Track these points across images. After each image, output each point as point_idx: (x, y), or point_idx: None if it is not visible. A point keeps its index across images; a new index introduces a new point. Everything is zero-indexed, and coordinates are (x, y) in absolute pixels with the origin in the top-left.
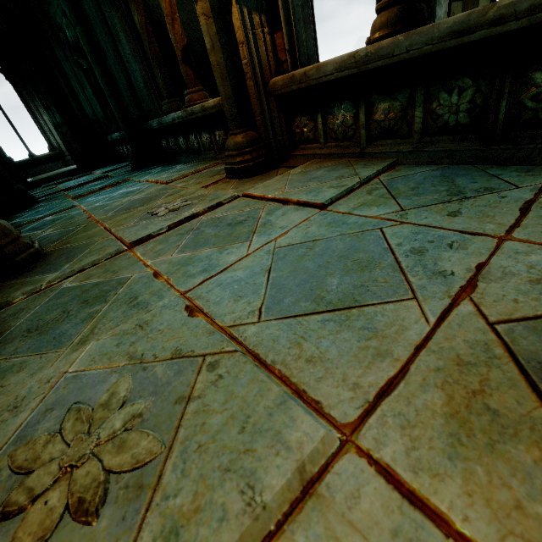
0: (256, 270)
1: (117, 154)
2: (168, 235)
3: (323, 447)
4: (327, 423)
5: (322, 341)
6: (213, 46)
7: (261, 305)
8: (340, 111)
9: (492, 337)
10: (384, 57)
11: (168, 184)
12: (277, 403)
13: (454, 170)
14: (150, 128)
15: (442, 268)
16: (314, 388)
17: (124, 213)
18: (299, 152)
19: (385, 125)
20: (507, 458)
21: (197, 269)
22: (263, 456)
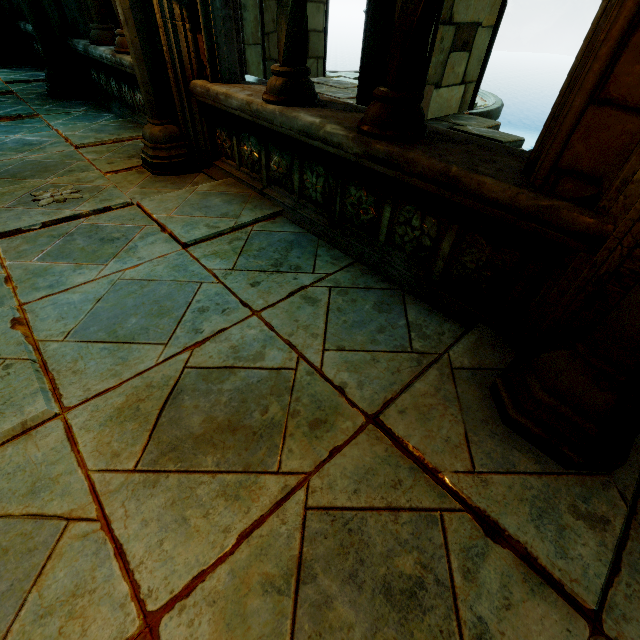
0: (90, 297)
1: (35, 52)
2: (40, 233)
3: (43, 415)
4: (58, 405)
5: (91, 362)
6: (127, 21)
7: (73, 328)
8: (249, 144)
9: (177, 375)
10: (268, 121)
11: (78, 148)
12: (32, 393)
13: (303, 239)
14: (75, 49)
15: (201, 327)
16: (65, 388)
17: (7, 182)
18: (220, 164)
19: (277, 176)
20: (123, 427)
21: (45, 283)
22: (8, 416)
